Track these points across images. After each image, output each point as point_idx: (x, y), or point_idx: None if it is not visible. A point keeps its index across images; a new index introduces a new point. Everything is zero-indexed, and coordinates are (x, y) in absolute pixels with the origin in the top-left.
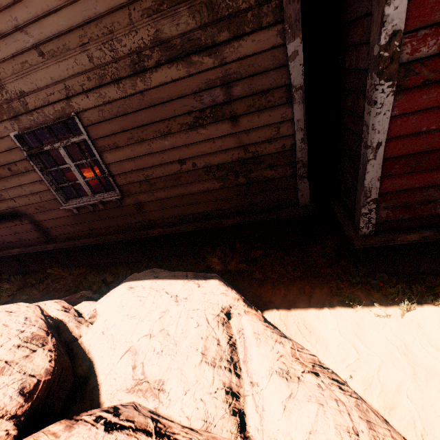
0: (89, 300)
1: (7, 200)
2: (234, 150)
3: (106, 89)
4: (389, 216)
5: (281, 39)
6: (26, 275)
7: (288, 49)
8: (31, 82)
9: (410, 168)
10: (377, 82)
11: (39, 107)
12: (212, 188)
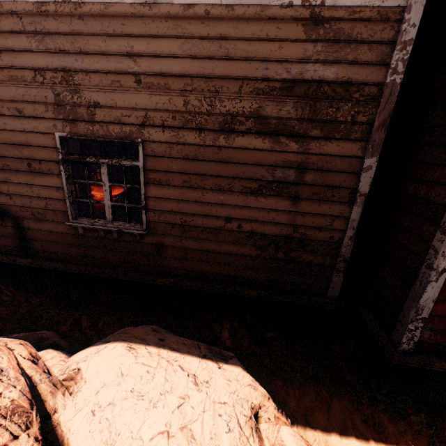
0: (56, 347)
1: (1, 194)
2: (285, 225)
3: (186, 132)
4: (431, 338)
5: (361, 153)
6: None
7: (365, 162)
8: (113, 99)
9: None
10: None
11: (106, 122)
12: (247, 254)
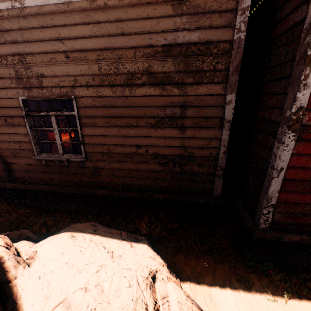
0: (28, 239)
1: None
2: (177, 148)
3: (103, 88)
4: (280, 218)
5: (223, 91)
6: None
7: (226, 98)
8: (52, 70)
9: (298, 188)
10: (286, 131)
11: (50, 86)
12: (155, 170)
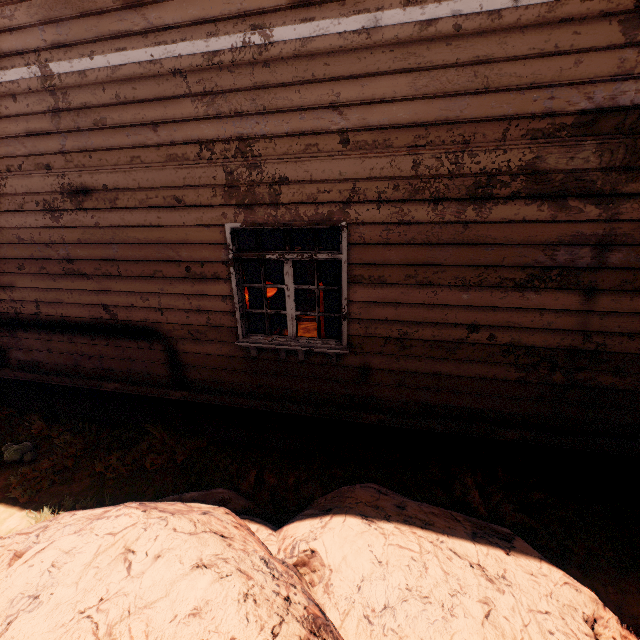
0: (249, 513)
1: (150, 308)
2: (568, 333)
3: (414, 206)
4: None
5: None
6: (95, 425)
7: None
8: (307, 170)
9: None
10: None
11: (295, 202)
12: (502, 377)
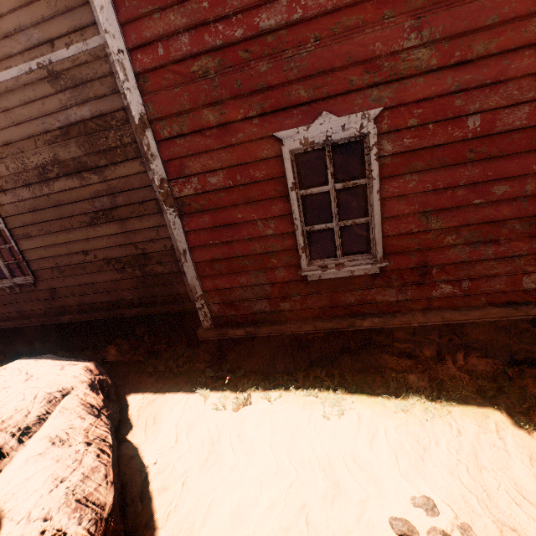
0: None
1: None
2: (127, 246)
3: (21, 190)
4: (220, 311)
5: (144, 168)
6: None
7: (150, 175)
8: None
9: (216, 271)
10: (166, 207)
11: None
12: (115, 279)
